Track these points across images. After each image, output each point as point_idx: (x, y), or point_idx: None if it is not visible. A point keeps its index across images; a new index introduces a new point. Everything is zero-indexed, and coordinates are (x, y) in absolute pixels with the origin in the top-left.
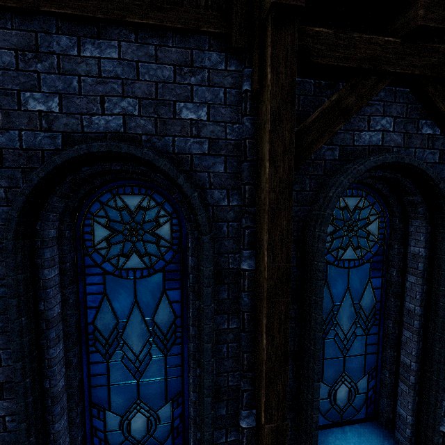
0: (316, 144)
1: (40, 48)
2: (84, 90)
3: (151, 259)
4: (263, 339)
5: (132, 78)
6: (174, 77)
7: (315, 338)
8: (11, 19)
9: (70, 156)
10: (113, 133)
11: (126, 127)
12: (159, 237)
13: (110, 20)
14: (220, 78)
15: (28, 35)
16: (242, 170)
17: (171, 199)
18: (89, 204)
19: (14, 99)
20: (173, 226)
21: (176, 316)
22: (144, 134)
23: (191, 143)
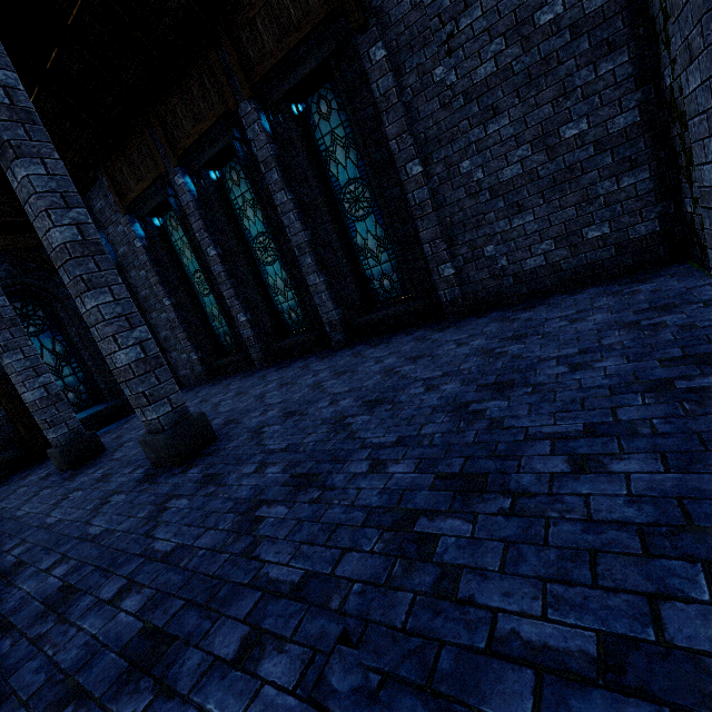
0: None
1: None
2: None
3: None
4: None
5: None
6: None
7: None
8: None
9: None
10: None
11: None
12: None
13: None
14: None
15: None
16: None
17: None
18: None
19: None
20: None
21: None
22: None
23: None
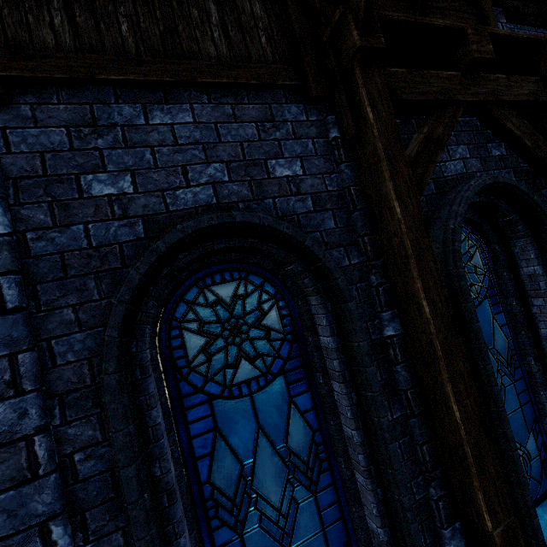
0: (426, 177)
1: (98, 121)
2: (160, 162)
3: (265, 360)
4: (453, 413)
5: (213, 141)
6: (258, 134)
7: (493, 395)
8: (56, 93)
9: (176, 238)
10: (205, 206)
11: (218, 197)
12: (268, 329)
13: (180, 82)
14: (305, 129)
15: (81, 108)
16: (354, 221)
17: (270, 277)
18: (172, 307)
19: (72, 186)
20: (281, 310)
21: (313, 431)
22: (241, 201)
23: (293, 202)
